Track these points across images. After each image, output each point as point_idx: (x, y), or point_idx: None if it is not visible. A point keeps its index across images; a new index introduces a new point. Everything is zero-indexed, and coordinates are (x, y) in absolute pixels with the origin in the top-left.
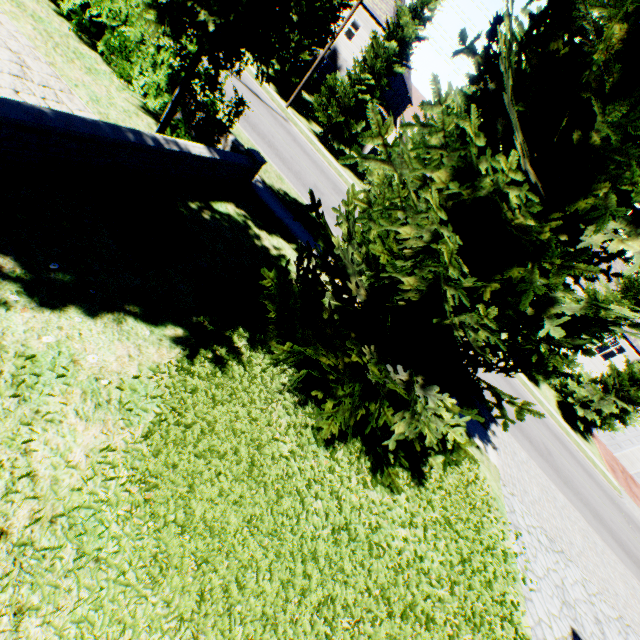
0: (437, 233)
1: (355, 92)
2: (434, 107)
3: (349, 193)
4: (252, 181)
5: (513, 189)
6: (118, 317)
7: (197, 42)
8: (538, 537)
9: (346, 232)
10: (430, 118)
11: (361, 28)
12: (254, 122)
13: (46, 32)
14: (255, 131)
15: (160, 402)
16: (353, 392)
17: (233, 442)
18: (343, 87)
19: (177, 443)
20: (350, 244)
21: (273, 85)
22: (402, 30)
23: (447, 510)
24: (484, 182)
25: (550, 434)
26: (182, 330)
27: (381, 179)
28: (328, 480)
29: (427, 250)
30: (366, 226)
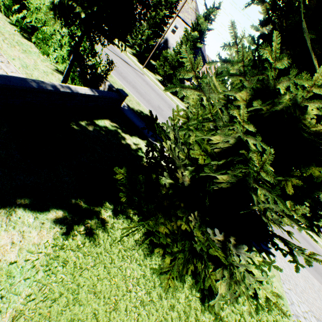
0: (240, 138)
1: (177, 58)
2: (232, 46)
3: (173, 111)
4: (121, 106)
5: (315, 102)
6: (9, 210)
7: (80, 29)
8: (310, 320)
9: (173, 138)
10: (217, 68)
11: (179, 28)
12: (125, 75)
13: (0, 32)
14: (125, 80)
15: (33, 281)
16: (184, 248)
17: (93, 305)
18: (171, 56)
19: (41, 321)
20: (176, 146)
21: (136, 58)
22: (200, 26)
23: (253, 317)
24: (283, 98)
25: (300, 237)
26: (62, 211)
27: (195, 101)
28: (169, 318)
29: (231, 148)
30: (186, 134)
